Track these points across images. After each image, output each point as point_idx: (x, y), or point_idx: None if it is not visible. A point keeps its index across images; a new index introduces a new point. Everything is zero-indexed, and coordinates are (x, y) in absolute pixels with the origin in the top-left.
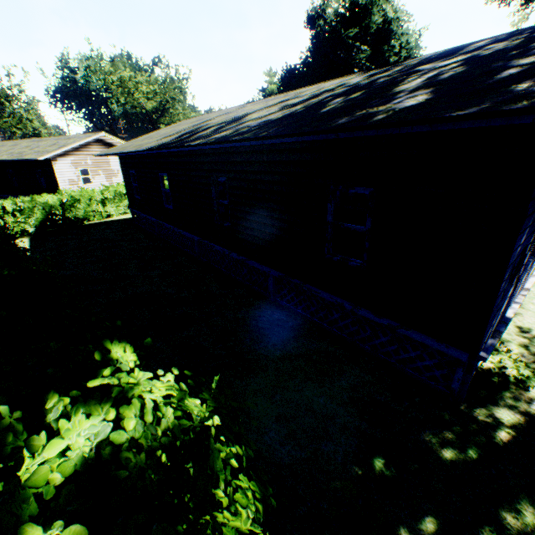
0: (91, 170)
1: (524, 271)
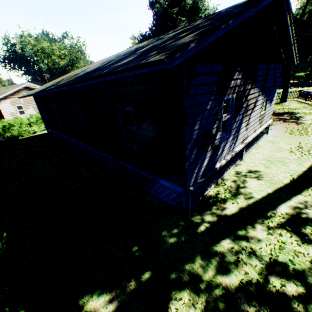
0: (24, 106)
1: (224, 142)
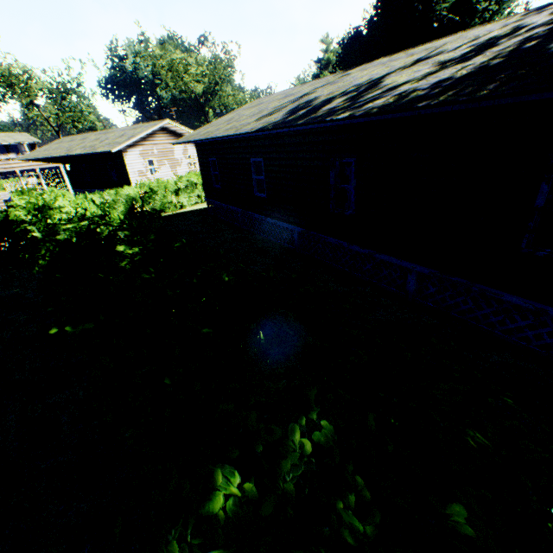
0: (157, 161)
1: None
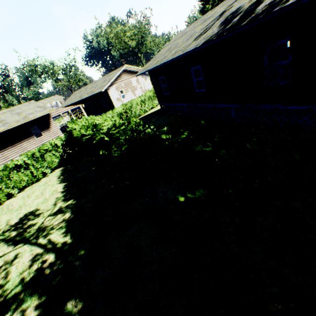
0: (124, 90)
1: None
